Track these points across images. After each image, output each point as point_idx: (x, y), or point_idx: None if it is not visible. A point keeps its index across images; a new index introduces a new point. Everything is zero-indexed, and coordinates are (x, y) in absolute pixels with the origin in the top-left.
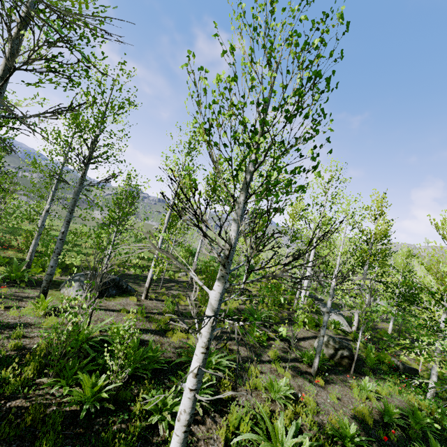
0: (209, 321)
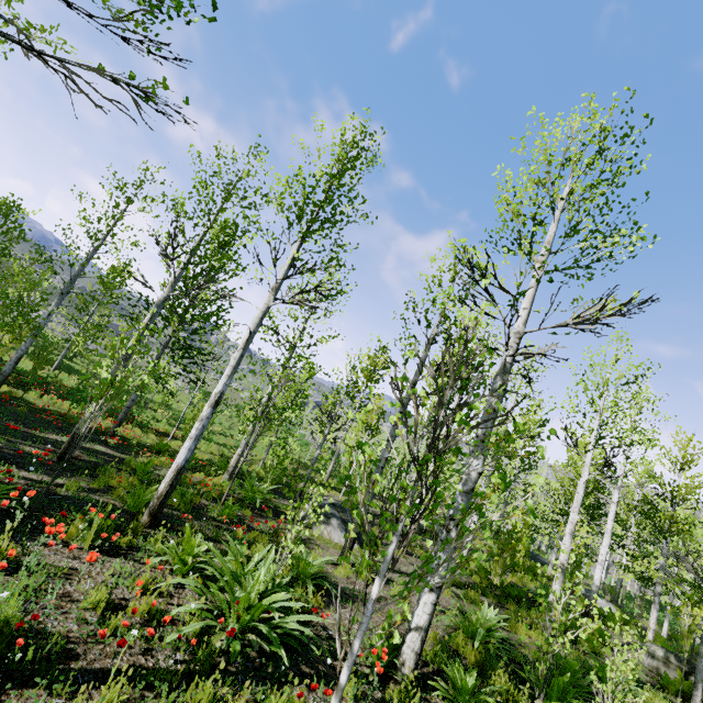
0: None
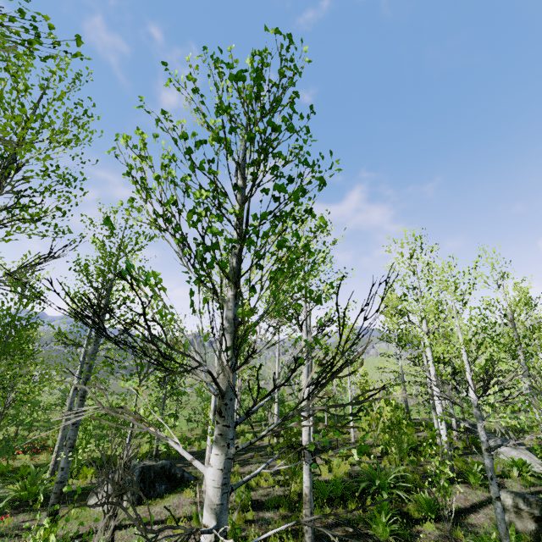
0: (209, 538)
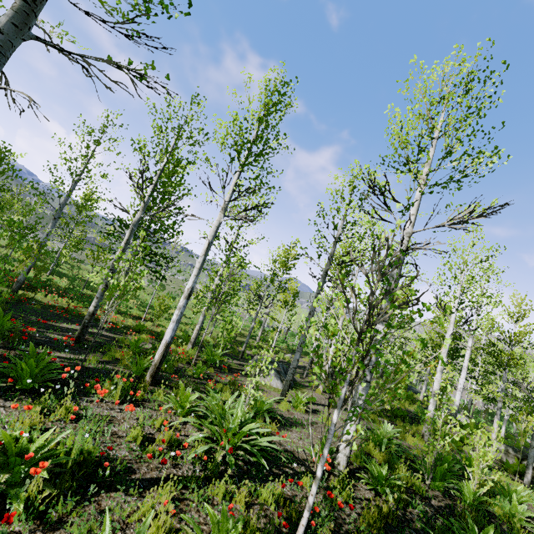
0: None
